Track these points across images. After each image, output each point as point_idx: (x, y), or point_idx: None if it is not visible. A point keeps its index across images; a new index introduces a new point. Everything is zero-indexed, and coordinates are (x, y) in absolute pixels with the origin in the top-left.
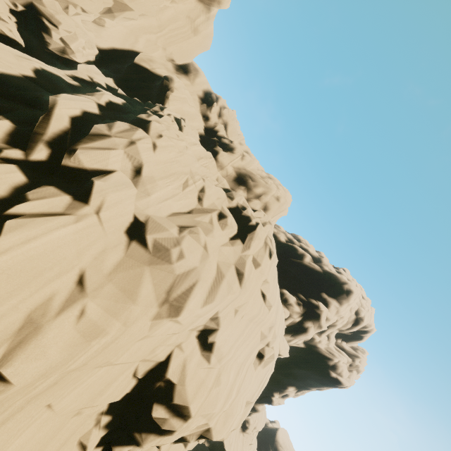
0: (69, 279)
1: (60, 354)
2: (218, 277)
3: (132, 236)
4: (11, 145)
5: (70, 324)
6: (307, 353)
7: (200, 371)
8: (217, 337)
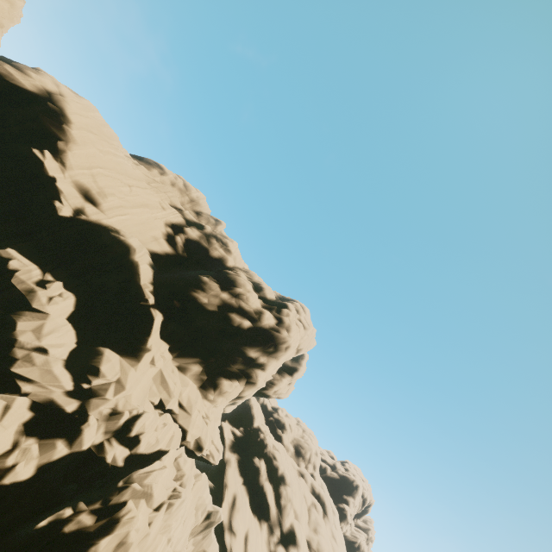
0: None
1: None
2: (334, 549)
3: (310, 550)
4: (271, 534)
5: None
6: None
7: None
8: None
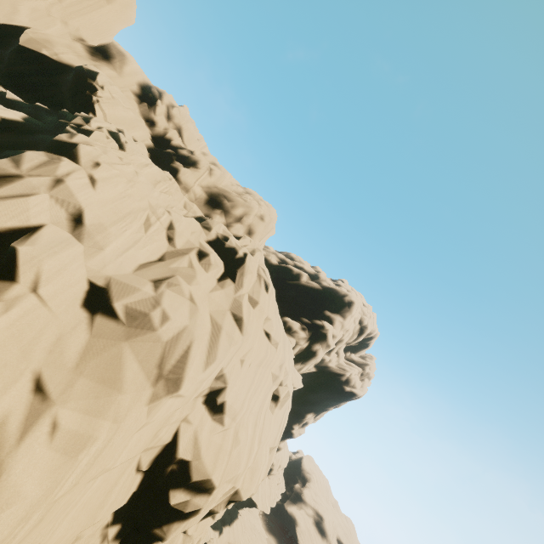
0: (21, 390)
1: (41, 486)
2: (215, 330)
3: (93, 309)
4: None
5: (41, 446)
6: (320, 376)
7: (215, 438)
8: (226, 395)
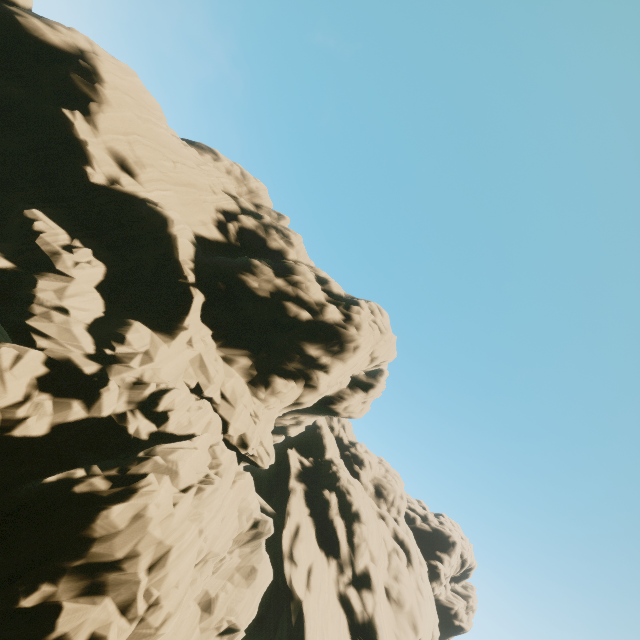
0: (394, 635)
1: None
2: (419, 602)
3: (388, 598)
4: (341, 573)
5: None
6: None
7: None
8: (424, 635)
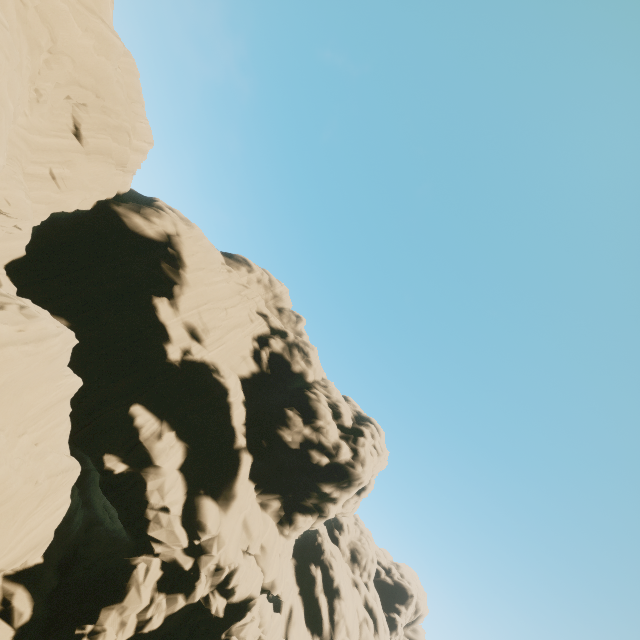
0: None
1: None
2: None
3: None
4: None
5: None
6: None
7: None
8: None
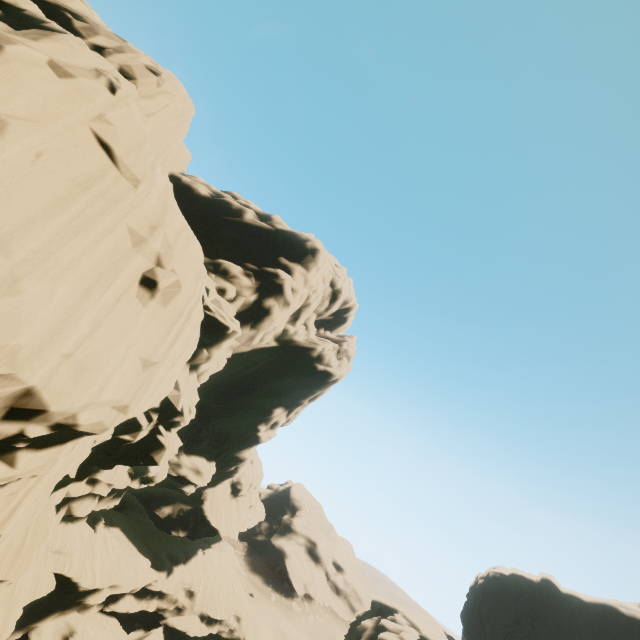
0: None
1: None
2: None
3: None
4: None
5: None
6: (284, 353)
7: None
8: None
